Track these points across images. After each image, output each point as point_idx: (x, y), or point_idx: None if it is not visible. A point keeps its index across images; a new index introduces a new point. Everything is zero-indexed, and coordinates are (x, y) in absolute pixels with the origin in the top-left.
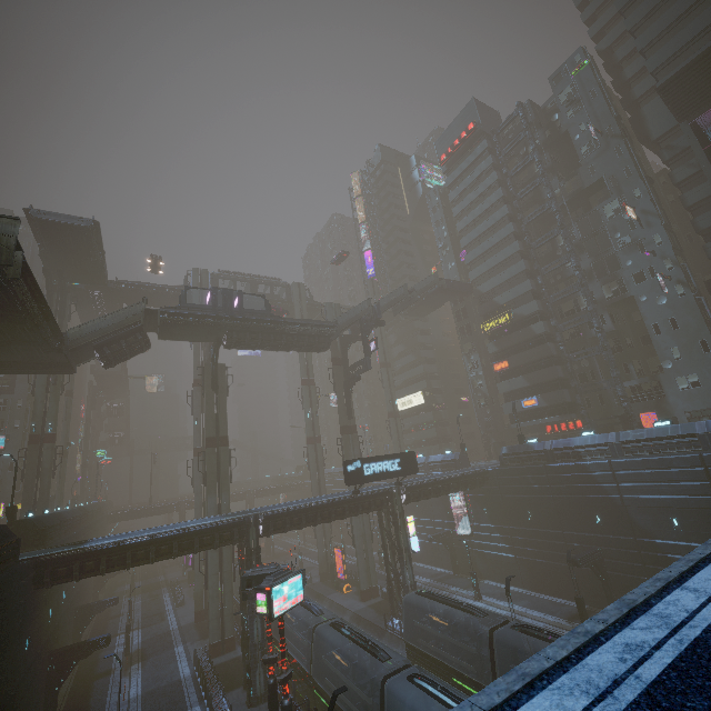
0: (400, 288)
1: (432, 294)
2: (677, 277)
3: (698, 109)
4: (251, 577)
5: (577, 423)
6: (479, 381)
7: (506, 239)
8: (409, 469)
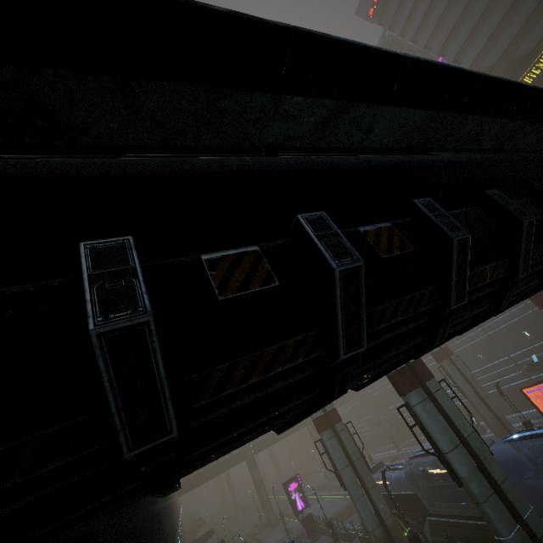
0: None
1: None
2: None
3: None
4: None
5: None
6: None
7: None
8: None
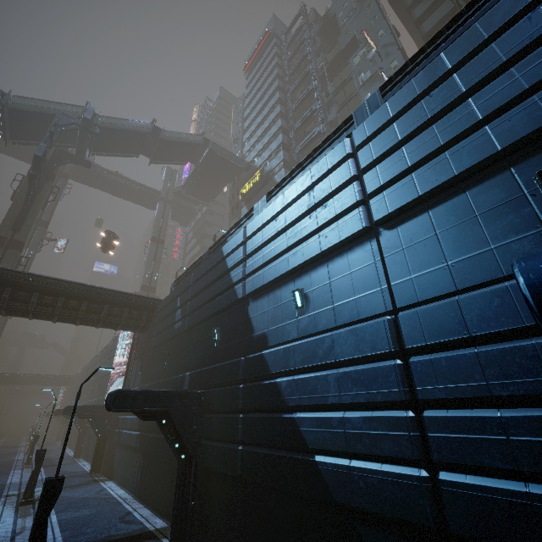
0: (148, 123)
1: (203, 162)
2: None
3: None
4: None
5: None
6: None
7: (273, 108)
8: None
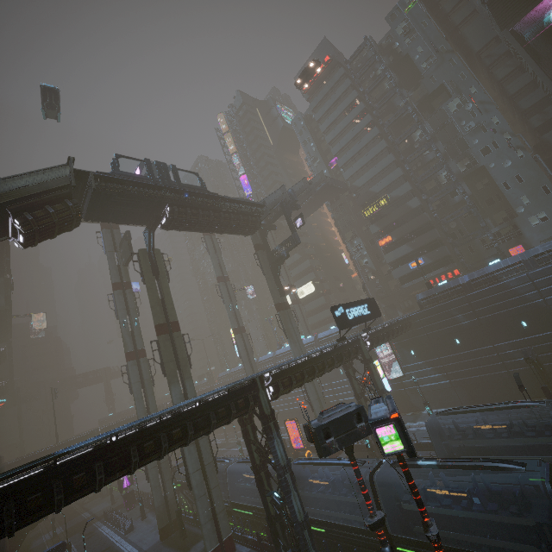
0: (300, 181)
1: (318, 193)
2: (515, 144)
3: (514, 19)
4: (327, 424)
5: (454, 272)
6: (364, 260)
7: (372, 141)
8: (375, 312)
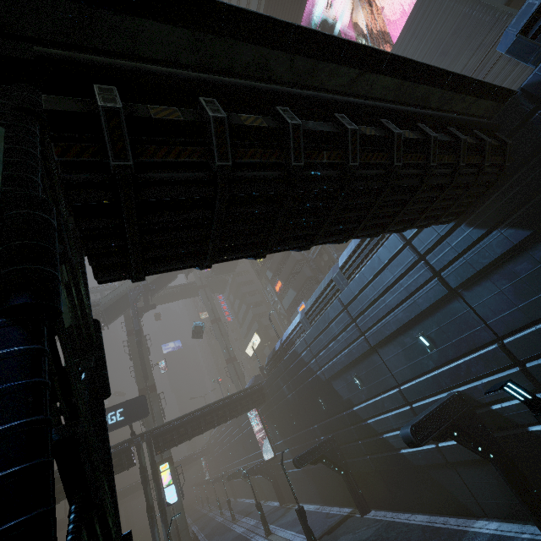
0: None
1: None
2: None
3: None
4: None
5: None
6: (278, 306)
7: None
8: (136, 415)
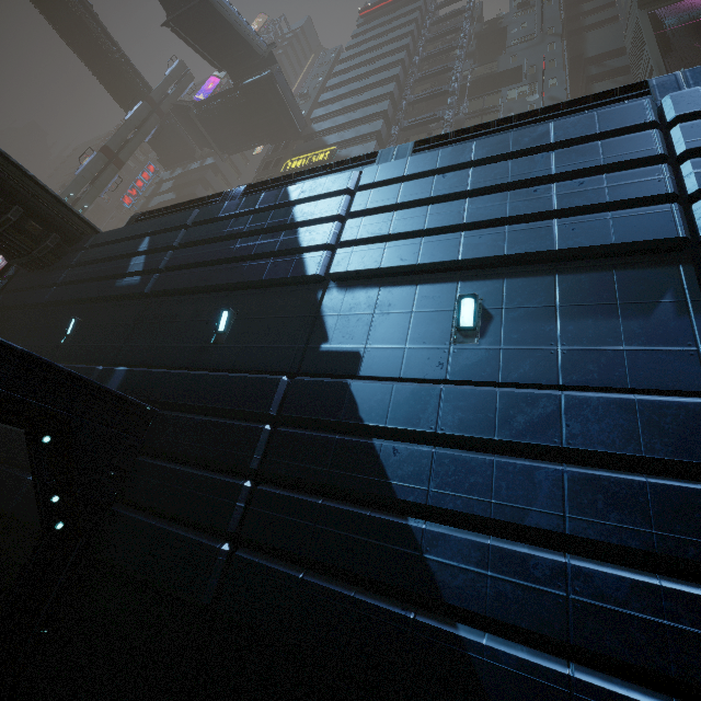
0: None
1: (249, 86)
2: None
3: None
4: None
5: None
6: None
7: (383, 83)
8: None
